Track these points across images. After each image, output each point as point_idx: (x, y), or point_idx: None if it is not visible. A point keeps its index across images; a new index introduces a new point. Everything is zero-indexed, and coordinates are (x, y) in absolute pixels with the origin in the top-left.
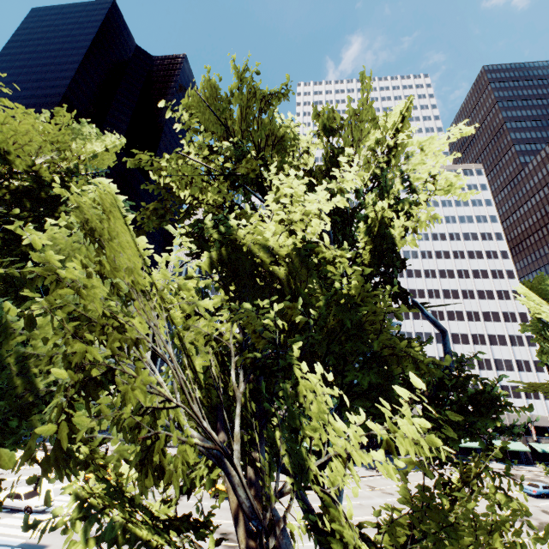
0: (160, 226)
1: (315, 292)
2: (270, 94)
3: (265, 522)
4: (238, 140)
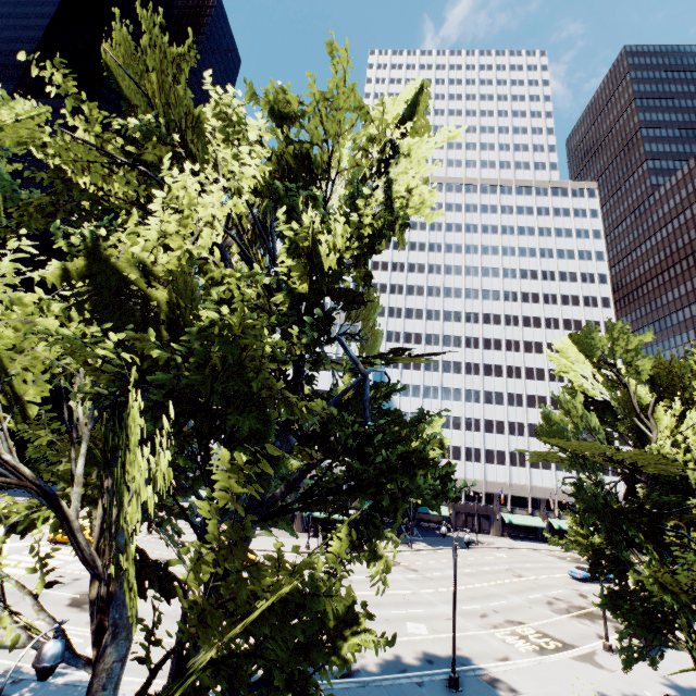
0: (48, 227)
1: (199, 318)
2: (182, 57)
3: (101, 570)
4: (155, 118)
